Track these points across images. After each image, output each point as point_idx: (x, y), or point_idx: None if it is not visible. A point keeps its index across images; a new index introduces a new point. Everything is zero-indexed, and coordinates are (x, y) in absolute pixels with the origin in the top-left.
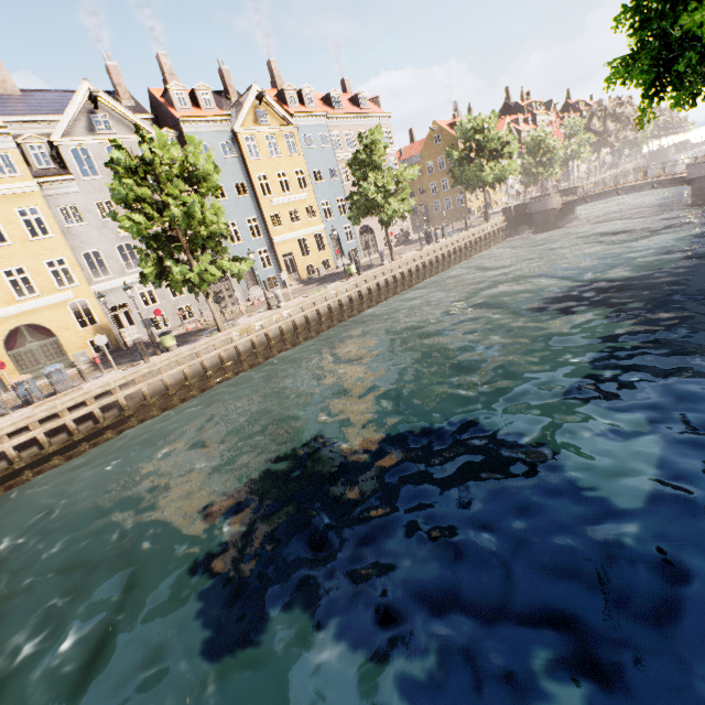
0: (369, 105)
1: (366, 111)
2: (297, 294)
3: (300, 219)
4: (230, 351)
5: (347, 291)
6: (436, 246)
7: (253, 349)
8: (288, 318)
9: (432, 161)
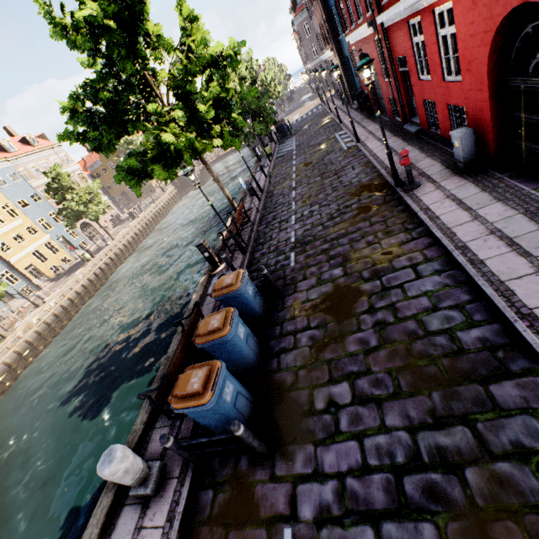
0: (39, 141)
1: (39, 147)
2: (54, 289)
3: (25, 239)
4: (23, 345)
5: (91, 271)
6: (138, 220)
7: (41, 336)
8: (56, 306)
9: (111, 162)
